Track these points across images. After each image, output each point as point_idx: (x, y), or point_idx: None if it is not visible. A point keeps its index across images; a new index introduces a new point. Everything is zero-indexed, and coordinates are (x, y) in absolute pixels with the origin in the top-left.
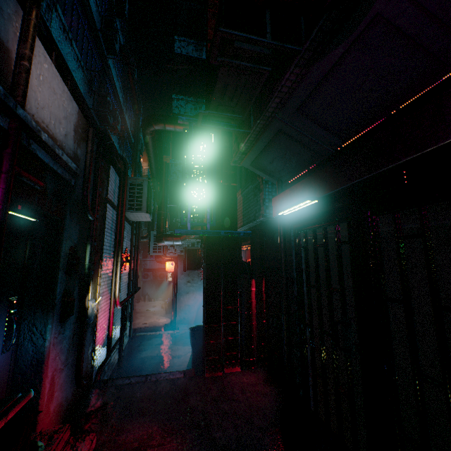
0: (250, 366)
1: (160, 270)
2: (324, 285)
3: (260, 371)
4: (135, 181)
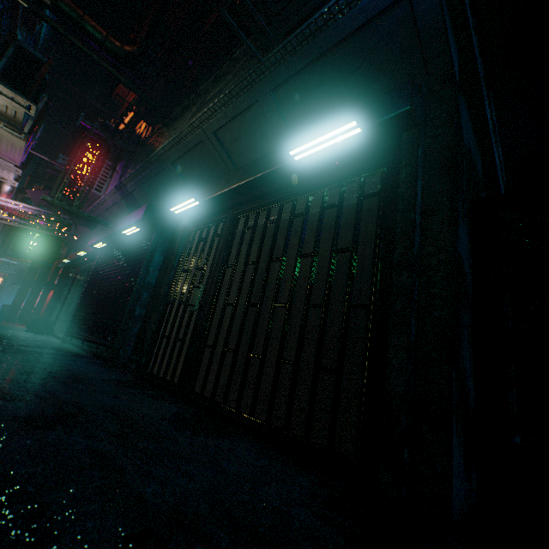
0: None
1: None
2: None
3: None
4: None
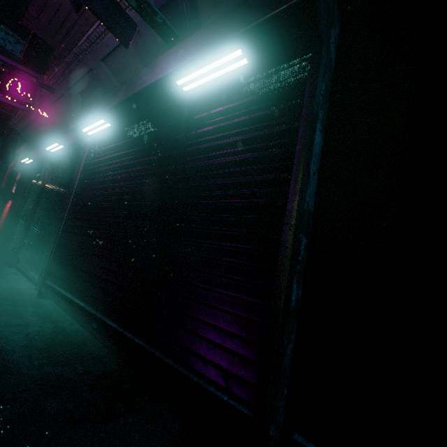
0: None
1: None
2: None
3: None
4: None
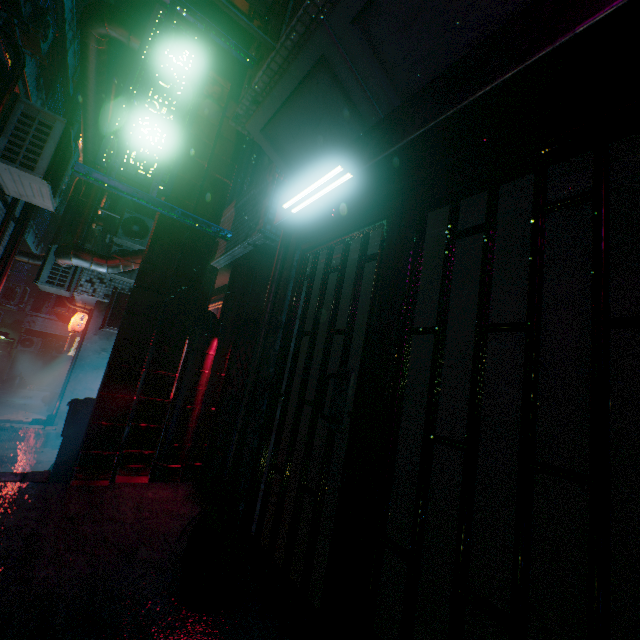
0: (169, 478)
1: (61, 340)
2: (323, 342)
3: (185, 485)
4: (37, 115)
